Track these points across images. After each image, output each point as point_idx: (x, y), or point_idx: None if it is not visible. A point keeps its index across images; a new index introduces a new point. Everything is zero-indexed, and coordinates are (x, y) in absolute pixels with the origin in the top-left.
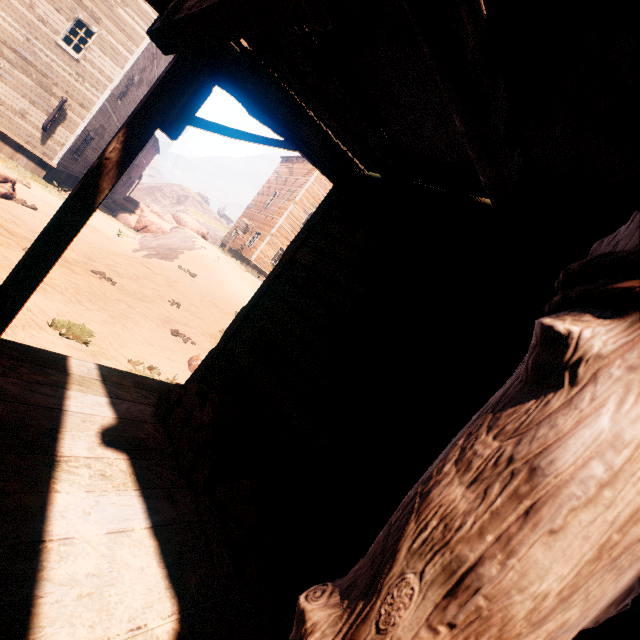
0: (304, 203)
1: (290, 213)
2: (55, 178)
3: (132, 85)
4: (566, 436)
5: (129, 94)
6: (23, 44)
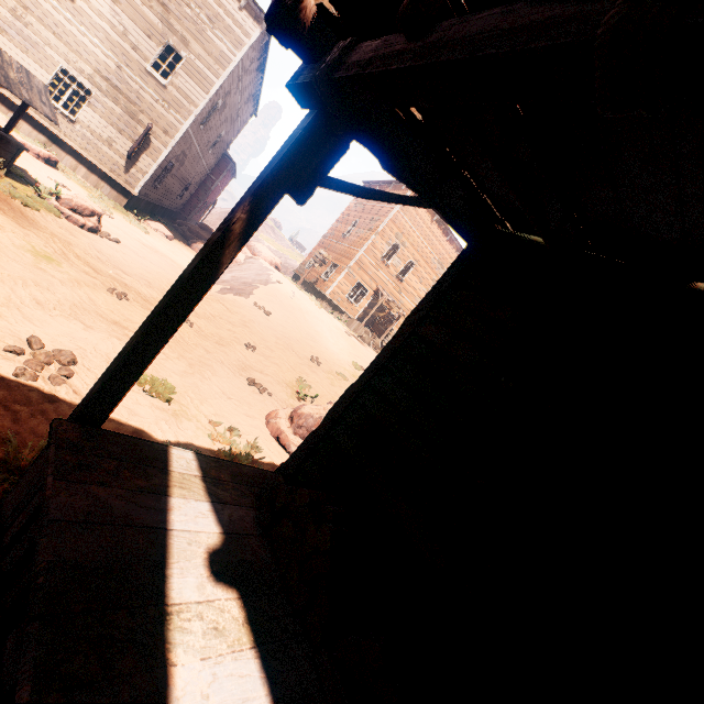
0: (387, 233)
1: (371, 244)
2: (135, 206)
3: (215, 109)
4: None
5: (212, 119)
6: (114, 72)
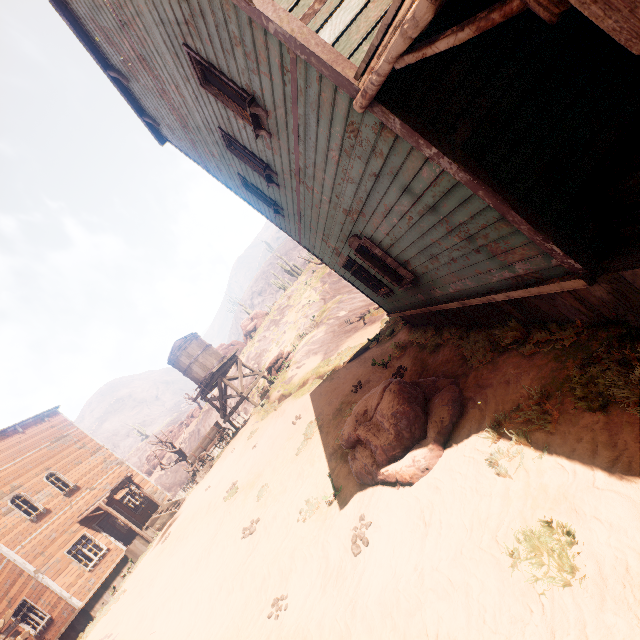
0: None
1: (1, 540)
2: None
3: None
4: None
5: None
6: None
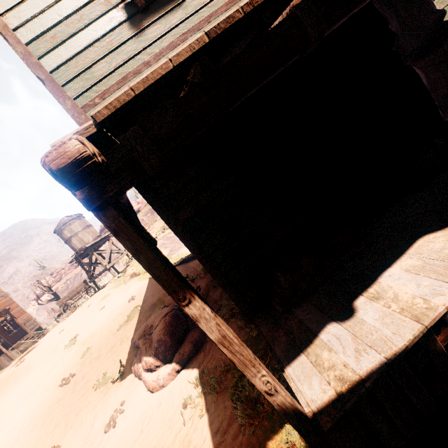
0: None
1: None
2: None
3: None
4: None
5: None
6: None
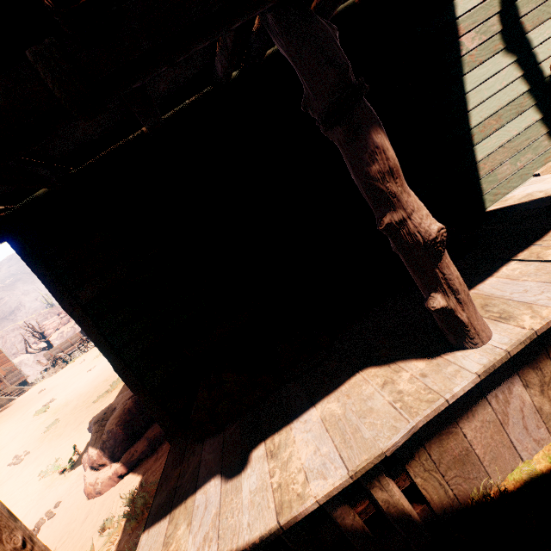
0: None
1: None
2: None
3: None
4: (372, 138)
5: None
6: None
